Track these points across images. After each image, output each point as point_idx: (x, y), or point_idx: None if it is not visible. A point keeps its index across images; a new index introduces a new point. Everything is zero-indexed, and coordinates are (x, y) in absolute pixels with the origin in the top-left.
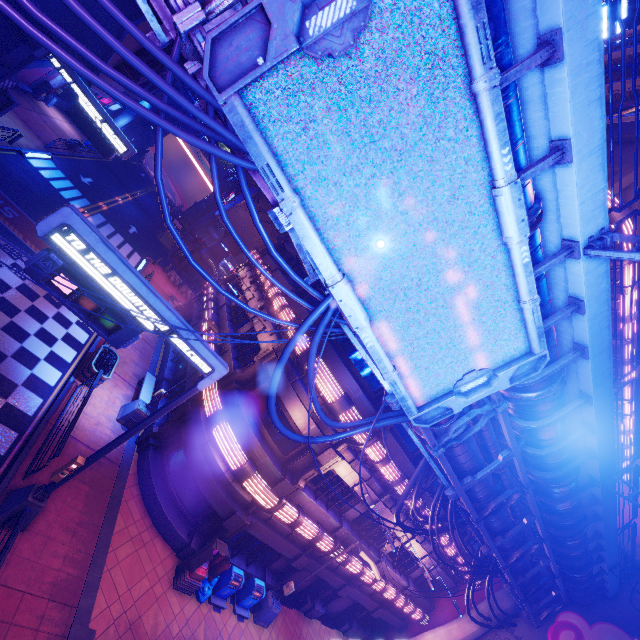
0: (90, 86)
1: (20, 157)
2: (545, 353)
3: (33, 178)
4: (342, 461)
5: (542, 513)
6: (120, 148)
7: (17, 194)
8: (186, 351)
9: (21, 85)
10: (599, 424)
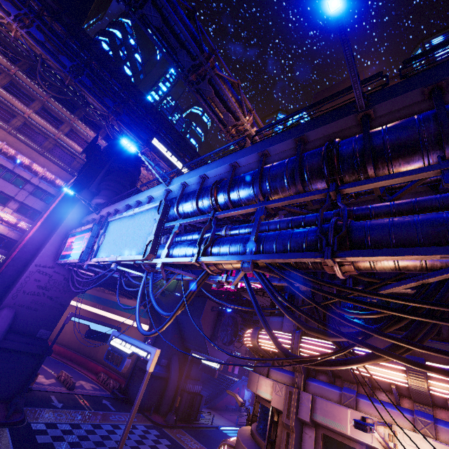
0: (209, 356)
1: (217, 430)
2: (160, 201)
3: (220, 436)
4: (310, 397)
5: (447, 158)
6: (218, 366)
7: (204, 440)
8: (141, 353)
9: (229, 406)
10: (257, 151)
